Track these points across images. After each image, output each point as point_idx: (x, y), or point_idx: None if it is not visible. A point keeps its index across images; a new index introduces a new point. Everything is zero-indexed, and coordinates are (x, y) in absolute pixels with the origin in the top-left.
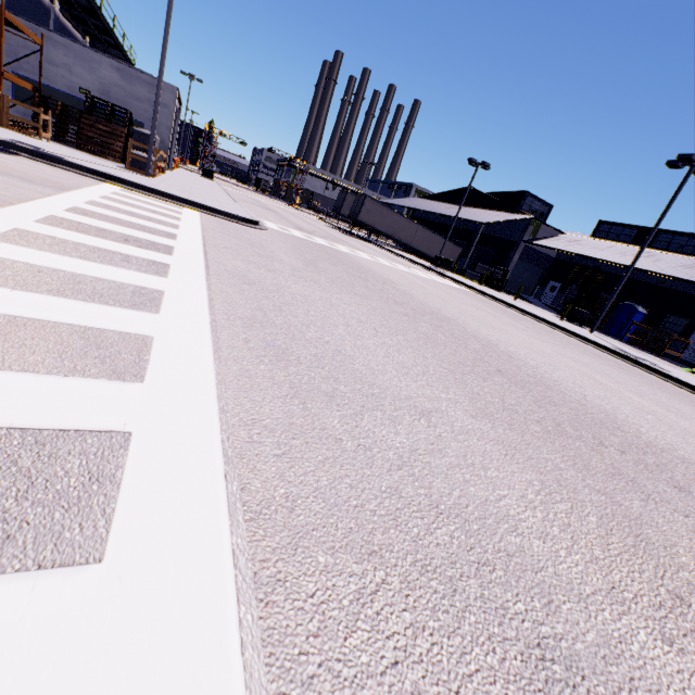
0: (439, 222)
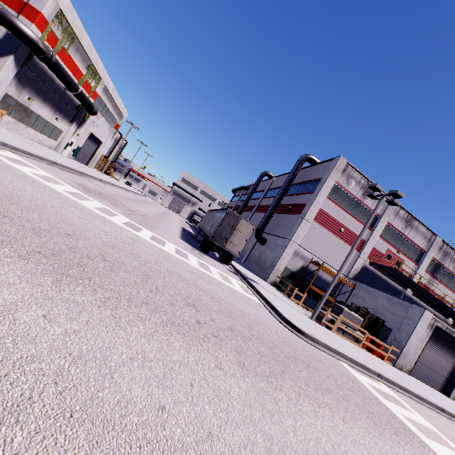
0: None
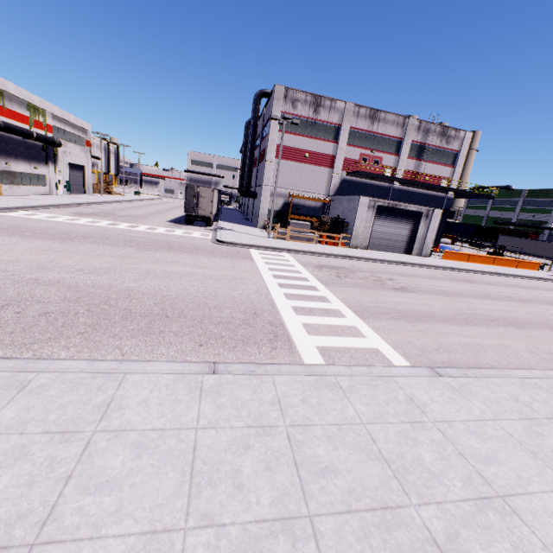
0: None
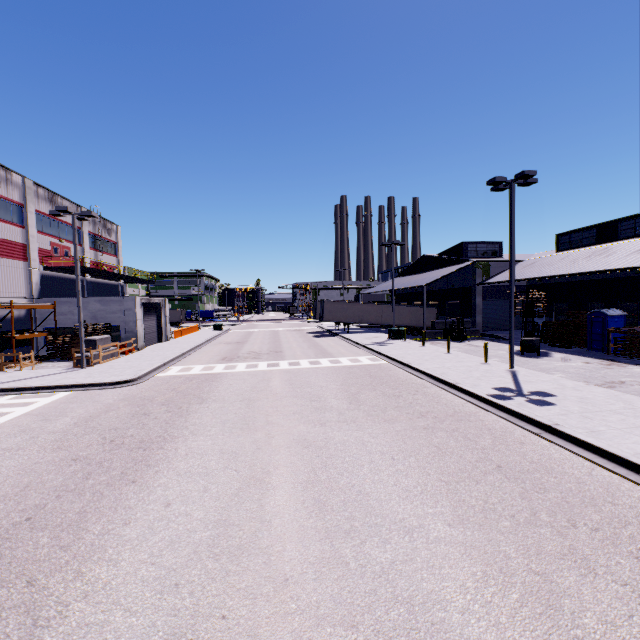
0: (413, 291)
